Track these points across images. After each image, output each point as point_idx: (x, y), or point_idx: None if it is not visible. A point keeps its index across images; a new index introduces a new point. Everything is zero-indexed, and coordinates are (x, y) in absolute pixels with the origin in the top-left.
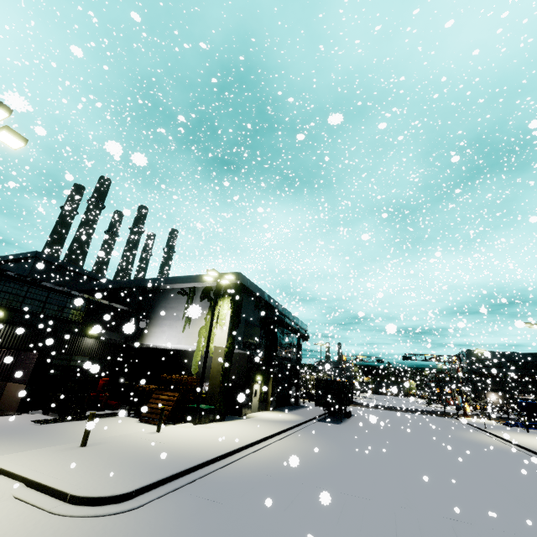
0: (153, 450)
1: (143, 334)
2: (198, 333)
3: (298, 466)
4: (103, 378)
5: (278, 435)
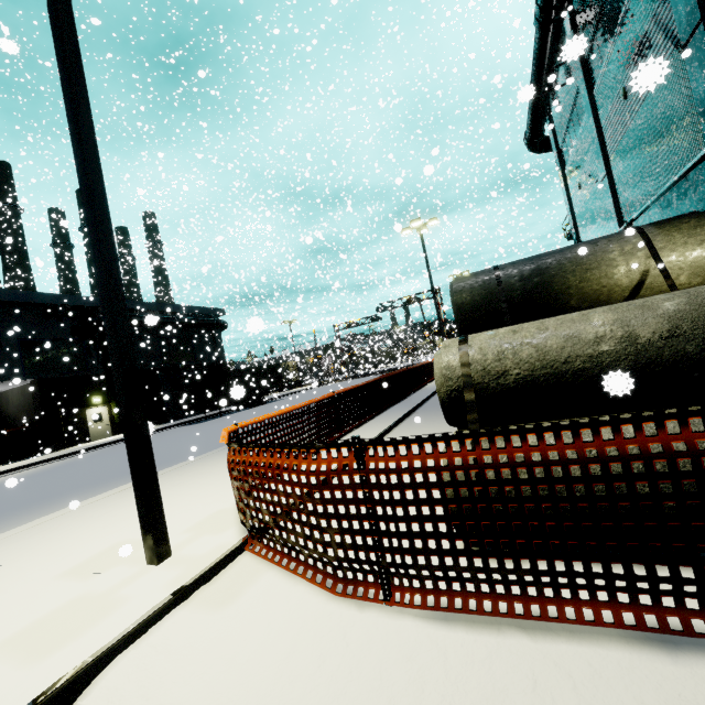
0: None
1: None
2: None
3: None
4: None
5: (15, 471)
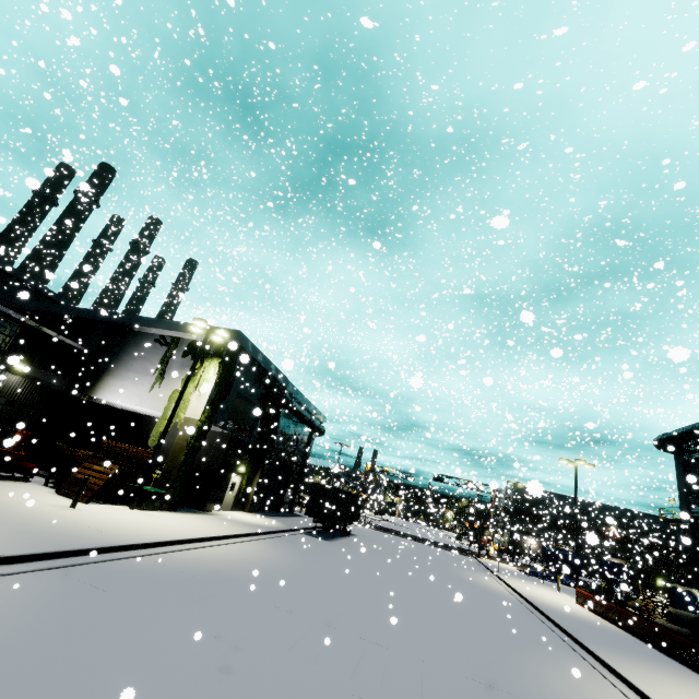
0: (49, 524)
1: (95, 384)
2: (169, 397)
3: (235, 571)
4: (22, 431)
5: (236, 537)
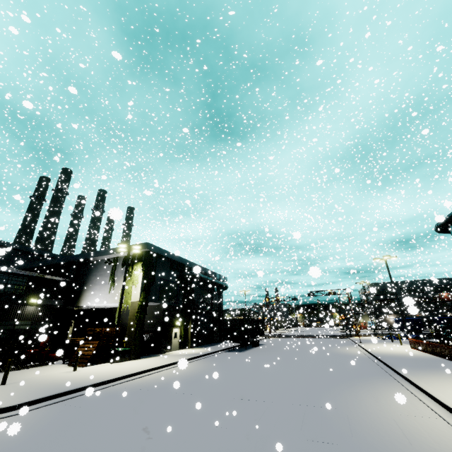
0: (57, 382)
1: (79, 298)
2: (120, 293)
3: (168, 381)
4: None
5: (176, 363)
